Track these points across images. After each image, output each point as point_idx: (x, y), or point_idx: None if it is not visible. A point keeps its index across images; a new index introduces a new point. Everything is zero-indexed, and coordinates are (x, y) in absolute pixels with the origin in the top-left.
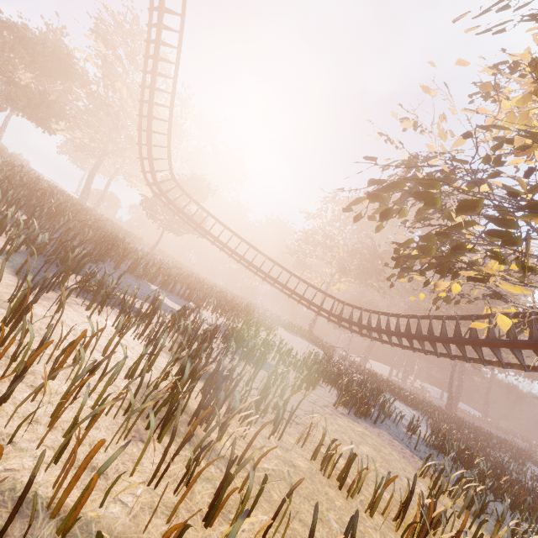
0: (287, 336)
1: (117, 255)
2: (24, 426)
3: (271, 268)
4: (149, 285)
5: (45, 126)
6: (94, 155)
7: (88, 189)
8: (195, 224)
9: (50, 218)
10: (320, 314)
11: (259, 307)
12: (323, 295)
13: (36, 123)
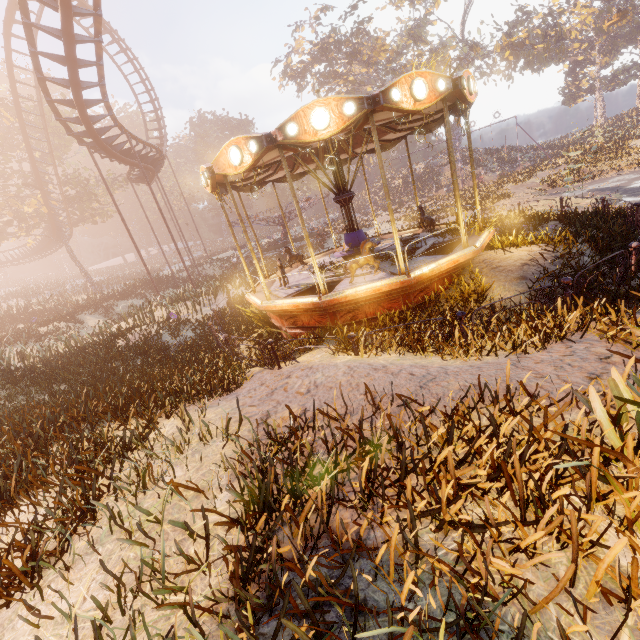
0: None
1: None
2: None
3: None
4: None
5: None
6: None
7: None
8: None
9: None
10: None
11: None
12: None
13: None
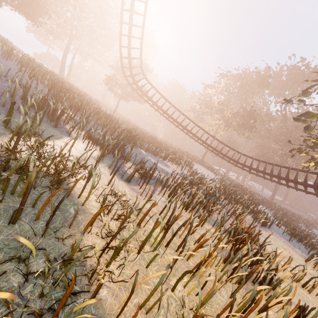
0: (195, 166)
1: (118, 131)
2: (232, 310)
3: (197, 131)
4: (140, 151)
5: (35, 20)
6: (60, 37)
7: (64, 67)
8: (153, 103)
9: (90, 116)
10: (223, 158)
11: (172, 145)
12: (211, 139)
13: (27, 17)
